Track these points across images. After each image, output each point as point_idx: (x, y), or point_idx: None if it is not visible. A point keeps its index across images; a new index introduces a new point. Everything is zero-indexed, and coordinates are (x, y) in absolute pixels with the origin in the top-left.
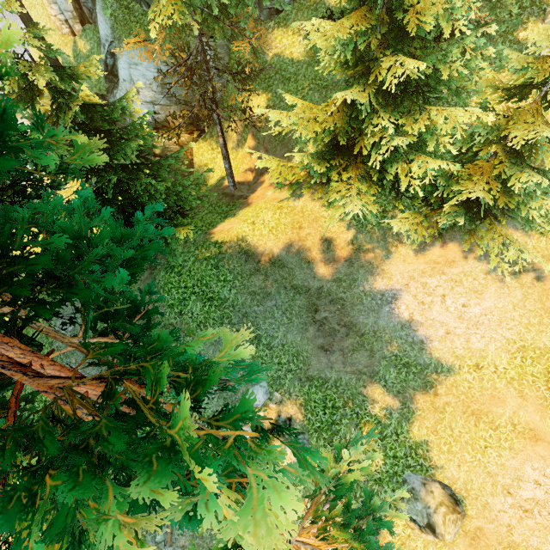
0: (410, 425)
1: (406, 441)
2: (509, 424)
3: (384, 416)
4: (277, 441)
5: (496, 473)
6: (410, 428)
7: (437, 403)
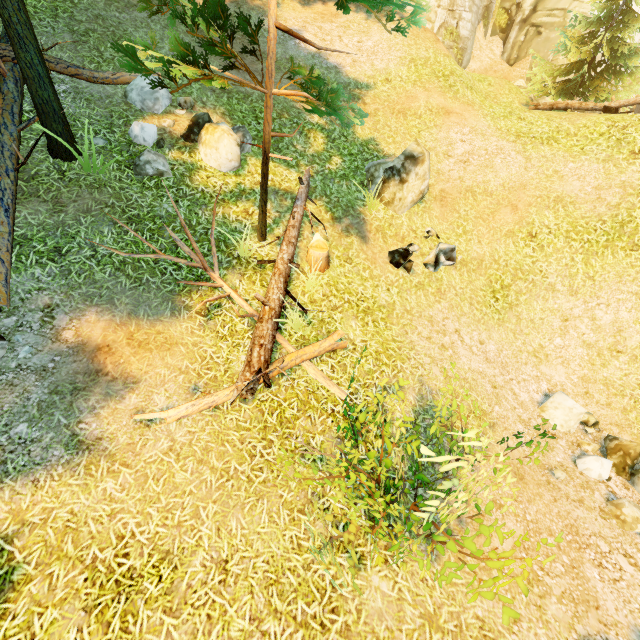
0: (353, 128)
1: (356, 141)
2: (427, 110)
3: (326, 123)
4: (202, 131)
5: (434, 147)
6: (354, 130)
7: (369, 110)
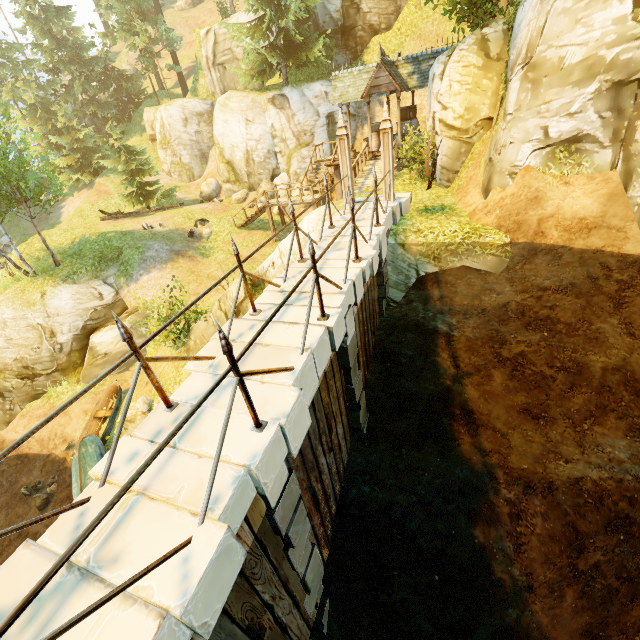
0: None
1: None
2: None
3: None
4: None
5: None
6: None
7: None
